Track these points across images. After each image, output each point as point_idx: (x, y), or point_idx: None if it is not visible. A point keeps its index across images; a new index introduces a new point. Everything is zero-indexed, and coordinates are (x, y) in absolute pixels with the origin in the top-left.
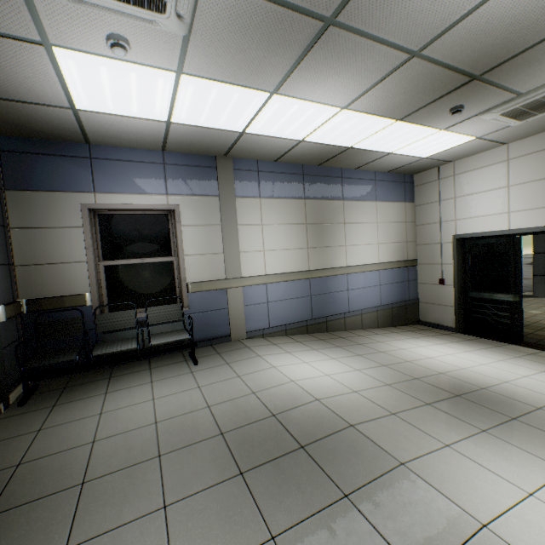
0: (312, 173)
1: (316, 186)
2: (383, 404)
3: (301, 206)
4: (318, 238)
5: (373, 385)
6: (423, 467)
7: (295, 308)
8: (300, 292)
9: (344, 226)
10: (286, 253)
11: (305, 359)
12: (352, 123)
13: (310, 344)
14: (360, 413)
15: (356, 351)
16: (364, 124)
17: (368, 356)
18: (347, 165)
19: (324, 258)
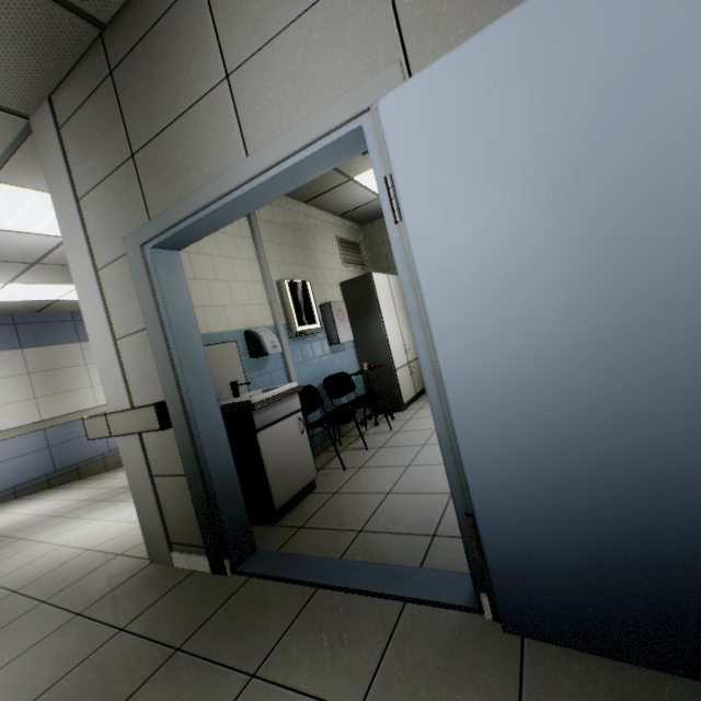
0: (29, 321)
1: (38, 334)
2: (57, 514)
3: (19, 356)
4: (50, 385)
5: (67, 505)
6: (37, 534)
7: (28, 465)
8: (32, 446)
9: (87, 367)
10: (2, 409)
11: (14, 511)
12: (34, 289)
13: (41, 496)
14: (24, 526)
15: (91, 485)
16: (49, 289)
17: (98, 486)
18: (76, 309)
19: (64, 404)
